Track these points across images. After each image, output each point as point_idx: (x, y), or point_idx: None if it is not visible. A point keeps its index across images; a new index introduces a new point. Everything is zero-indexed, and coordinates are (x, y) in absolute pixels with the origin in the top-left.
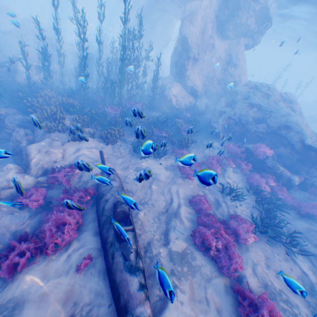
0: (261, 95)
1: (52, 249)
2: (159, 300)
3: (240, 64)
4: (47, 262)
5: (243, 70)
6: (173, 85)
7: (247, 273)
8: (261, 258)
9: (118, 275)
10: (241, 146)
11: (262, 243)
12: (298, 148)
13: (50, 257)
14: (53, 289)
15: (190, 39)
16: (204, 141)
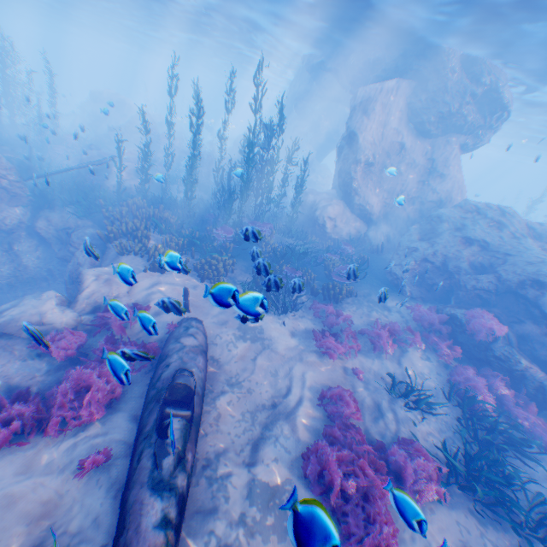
0: (488, 224)
1: (55, 427)
2: None
3: (452, 173)
4: (41, 446)
5: (457, 184)
6: (329, 202)
7: None
8: (453, 545)
9: (135, 491)
10: (443, 310)
11: (461, 512)
12: None
13: (49, 439)
14: (29, 491)
15: (361, 135)
16: (373, 295)
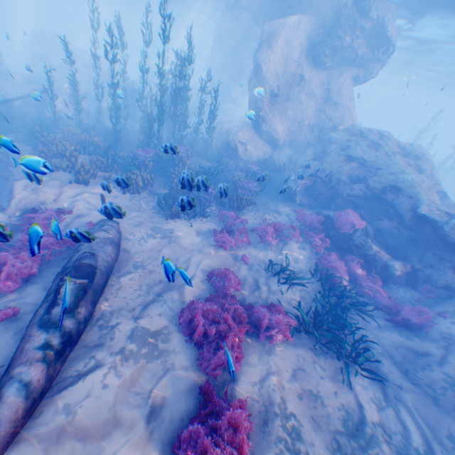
0: (367, 144)
1: None
2: (75, 377)
3: (344, 103)
4: None
5: (349, 112)
6: (241, 129)
7: (245, 378)
8: (289, 367)
9: (29, 330)
10: (321, 213)
11: (302, 348)
12: (408, 220)
13: None
14: None
15: (266, 67)
16: (270, 204)
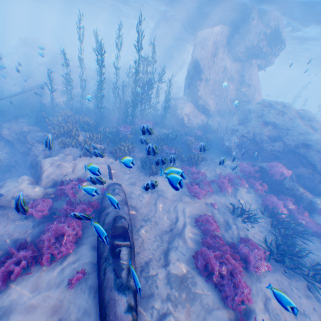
0: (276, 113)
1: (47, 260)
2: None
3: (254, 83)
4: (41, 273)
5: (257, 89)
6: (185, 104)
7: (257, 308)
8: None
9: (107, 293)
10: (255, 164)
11: (278, 274)
12: (320, 168)
13: (45, 268)
14: (41, 301)
15: (202, 62)
16: (216, 159)
